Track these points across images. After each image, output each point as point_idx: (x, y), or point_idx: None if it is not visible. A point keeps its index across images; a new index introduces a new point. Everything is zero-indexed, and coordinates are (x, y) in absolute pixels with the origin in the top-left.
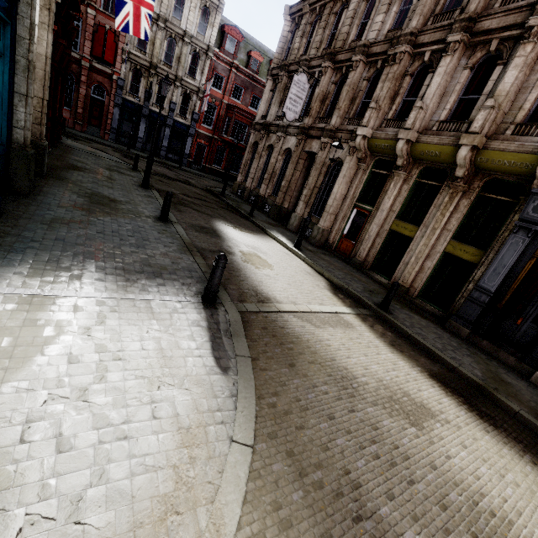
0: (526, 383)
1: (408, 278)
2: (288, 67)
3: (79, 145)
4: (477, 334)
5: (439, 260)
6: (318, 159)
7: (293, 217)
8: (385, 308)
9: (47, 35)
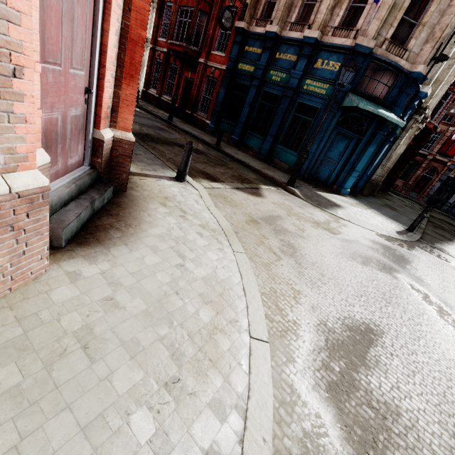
0: None
1: None
2: None
3: (396, 196)
4: None
5: None
6: None
7: None
8: None
9: (404, 147)
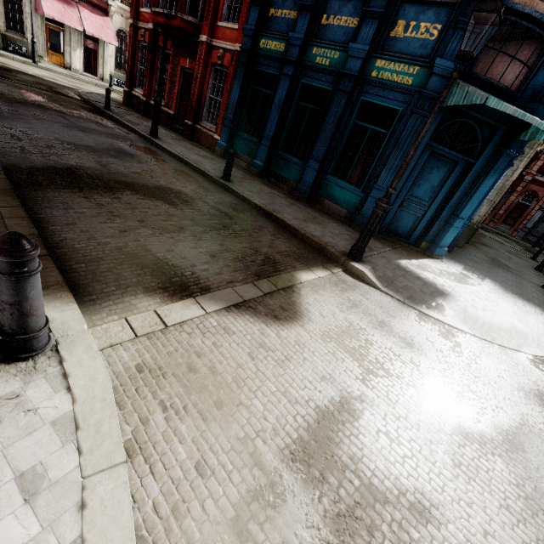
0: None
1: None
2: None
3: (489, 235)
4: None
5: None
6: None
7: None
8: None
9: (518, 170)
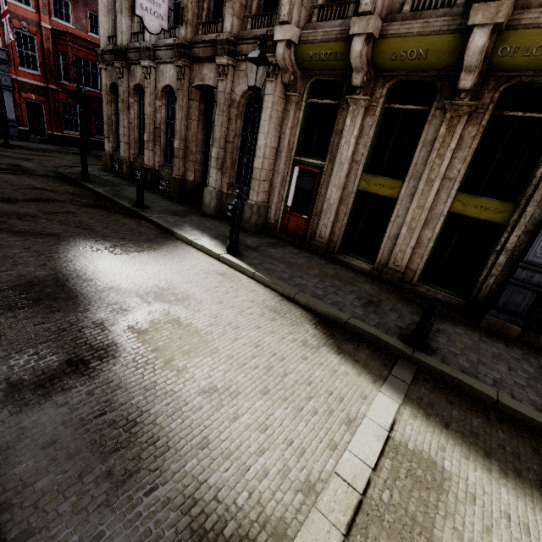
0: None
1: (401, 259)
2: None
3: None
4: (528, 328)
5: (443, 225)
6: (219, 95)
7: (207, 194)
8: (422, 344)
9: None
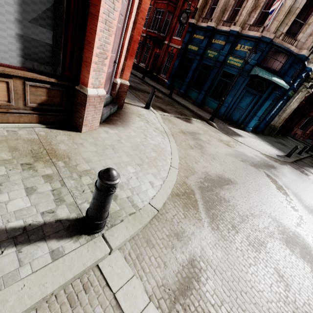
0: None
1: None
2: None
3: (293, 140)
4: None
5: None
6: None
7: None
8: None
9: (296, 104)
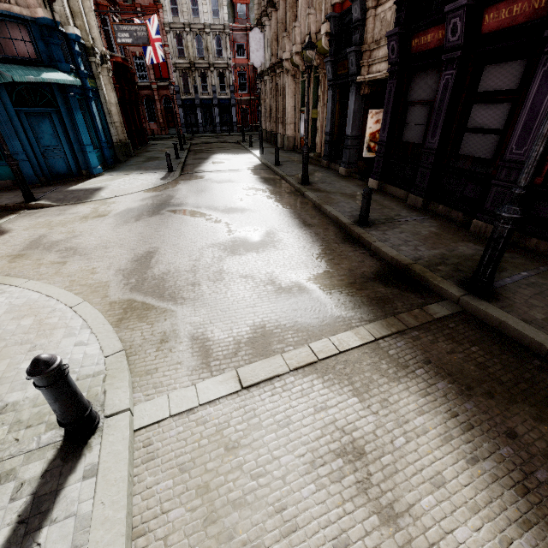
0: (330, 174)
1: (318, 147)
2: (261, 20)
3: (158, 142)
4: (331, 162)
5: (326, 126)
6: (279, 87)
7: (278, 137)
8: (276, 164)
9: (113, 94)
